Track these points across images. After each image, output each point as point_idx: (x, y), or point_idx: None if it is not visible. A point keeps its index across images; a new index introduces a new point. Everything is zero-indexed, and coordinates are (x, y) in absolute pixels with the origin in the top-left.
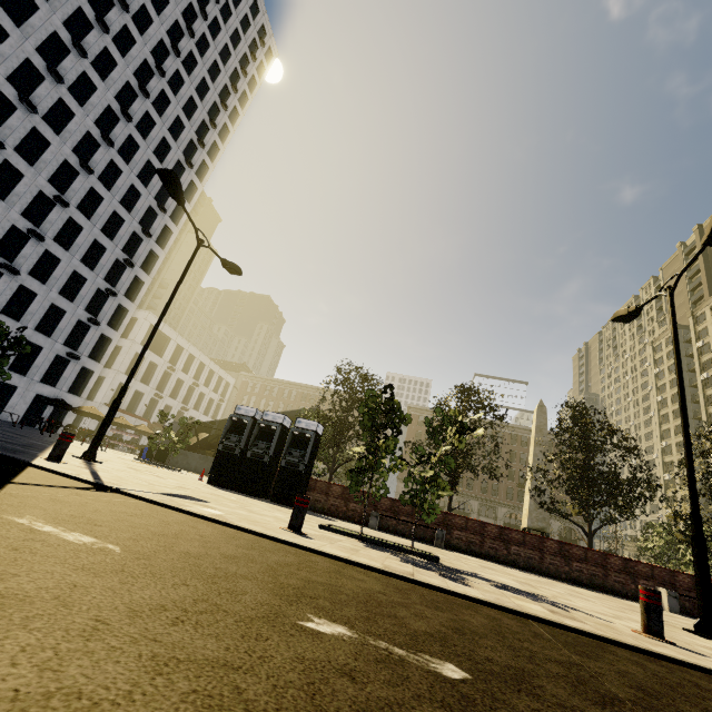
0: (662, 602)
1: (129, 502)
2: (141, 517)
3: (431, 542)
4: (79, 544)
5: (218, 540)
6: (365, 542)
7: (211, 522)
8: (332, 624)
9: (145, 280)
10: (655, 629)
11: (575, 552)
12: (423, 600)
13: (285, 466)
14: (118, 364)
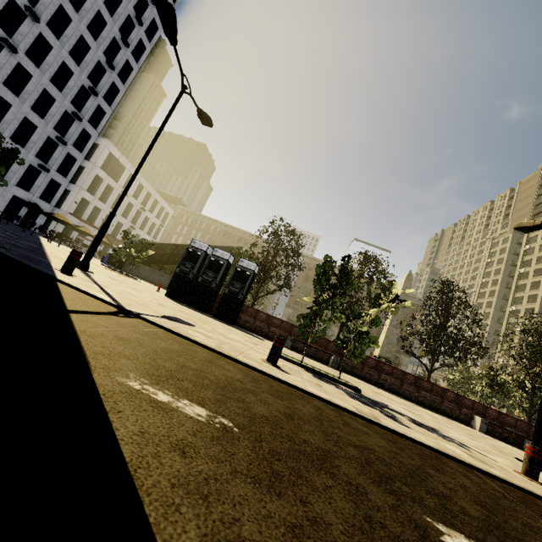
0: (475, 425)
1: (157, 332)
2: (187, 358)
3: (326, 363)
4: (206, 423)
5: (253, 386)
6: (307, 370)
7: (222, 356)
8: (453, 532)
9: (106, 111)
10: (534, 474)
11: (425, 385)
12: (417, 457)
13: (227, 293)
14: (81, 181)
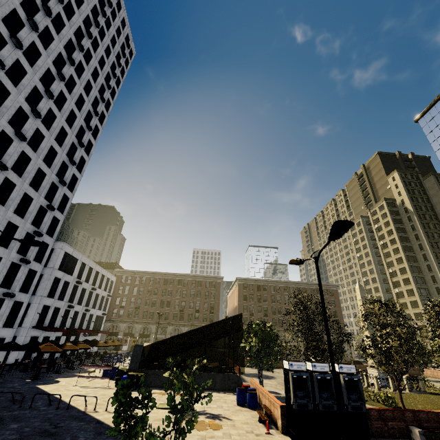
0: None
1: None
2: None
3: None
4: None
5: None
6: None
7: None
8: None
9: (60, 218)
10: None
11: None
12: None
13: (351, 411)
14: (41, 290)
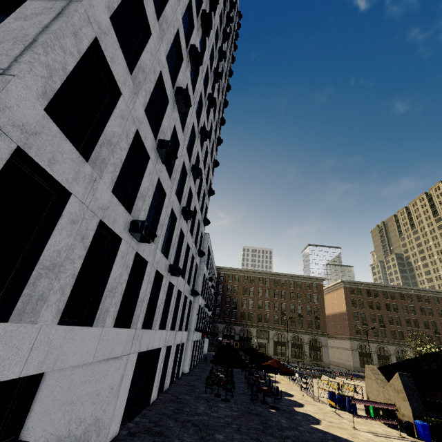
0: None
1: None
2: None
3: None
4: None
5: None
6: None
7: None
8: None
9: (207, 206)
10: None
11: None
12: None
13: None
14: (197, 287)
